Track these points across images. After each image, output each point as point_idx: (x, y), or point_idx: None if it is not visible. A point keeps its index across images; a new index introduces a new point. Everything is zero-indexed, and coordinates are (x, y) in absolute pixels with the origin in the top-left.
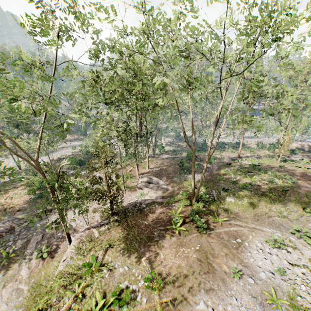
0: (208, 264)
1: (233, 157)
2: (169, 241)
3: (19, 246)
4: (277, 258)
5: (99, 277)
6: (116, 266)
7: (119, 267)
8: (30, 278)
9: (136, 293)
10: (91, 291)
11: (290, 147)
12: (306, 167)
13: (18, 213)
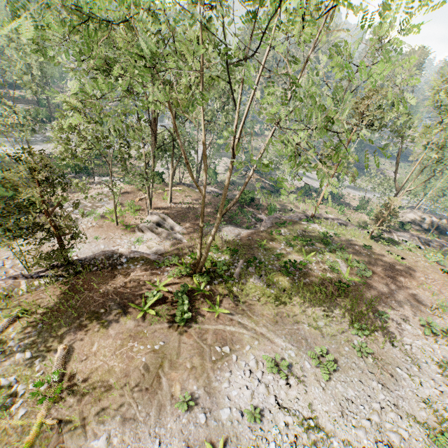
0: (155, 377)
1: (303, 215)
2: (121, 326)
3: None
4: (265, 391)
5: None
6: (15, 347)
7: (20, 350)
8: None
9: (16, 399)
10: None
11: (404, 218)
12: (401, 257)
13: None
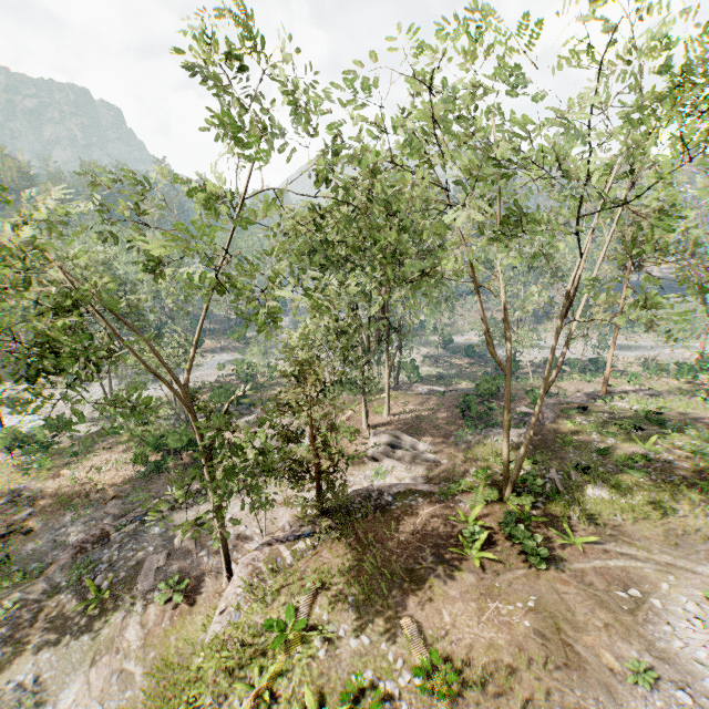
0: (563, 646)
1: (589, 393)
2: (459, 583)
3: (120, 574)
4: None
5: (304, 655)
6: (341, 632)
7: (349, 635)
8: (146, 648)
9: (395, 702)
10: (289, 687)
11: None
12: None
13: (112, 502)
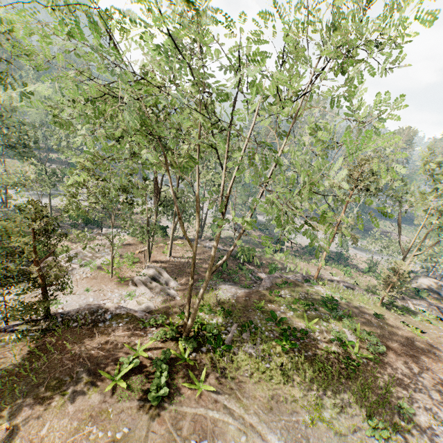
0: None
1: (306, 275)
2: (84, 401)
3: None
4: None
5: None
6: None
7: None
8: None
9: None
10: None
11: (419, 284)
12: (419, 330)
13: None
